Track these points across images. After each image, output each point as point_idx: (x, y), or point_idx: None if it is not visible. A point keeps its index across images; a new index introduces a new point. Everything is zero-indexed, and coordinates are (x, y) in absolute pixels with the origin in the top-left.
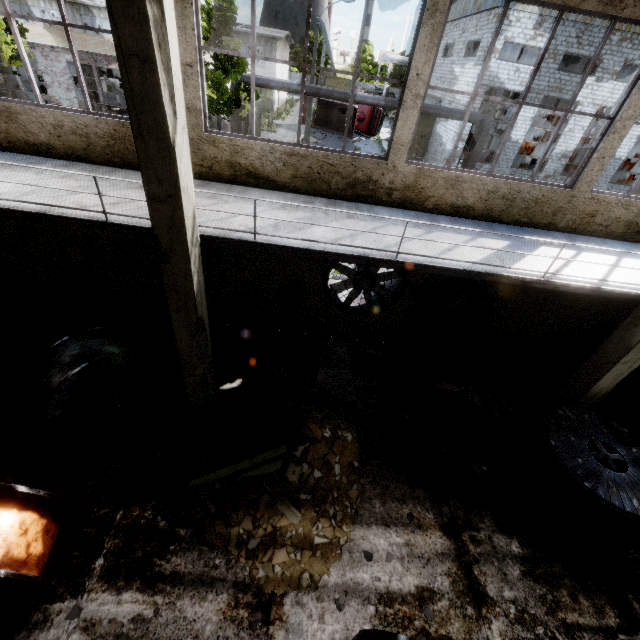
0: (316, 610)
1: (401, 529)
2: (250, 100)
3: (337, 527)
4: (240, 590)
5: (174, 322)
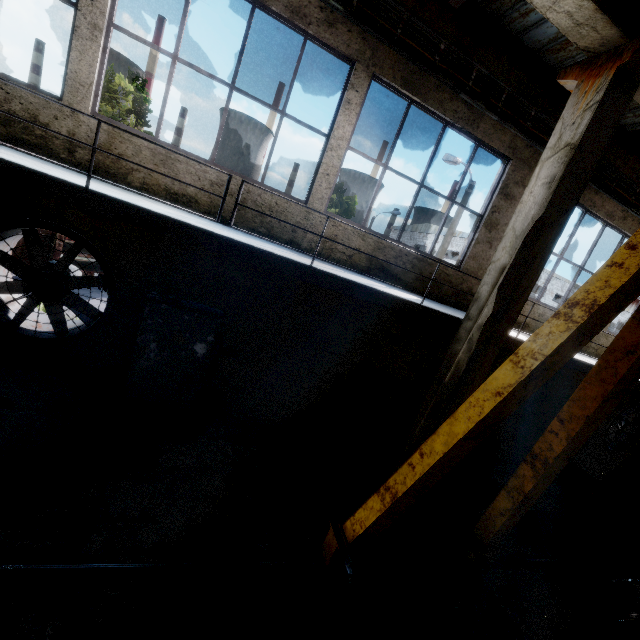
0: None
1: None
2: None
3: None
4: None
5: None
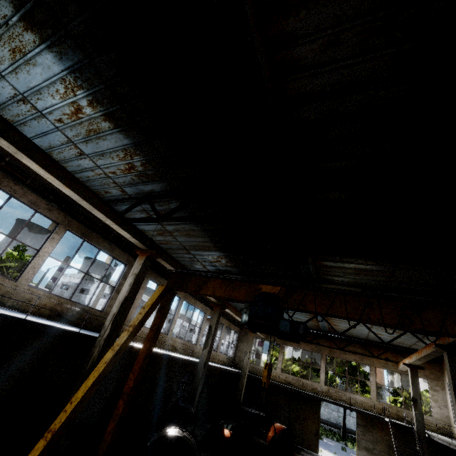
0: None
1: None
2: None
3: None
4: None
5: (198, 390)
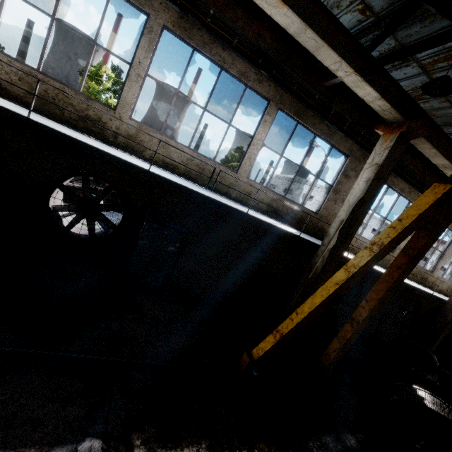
0: None
1: None
2: None
3: None
4: None
5: (441, 335)
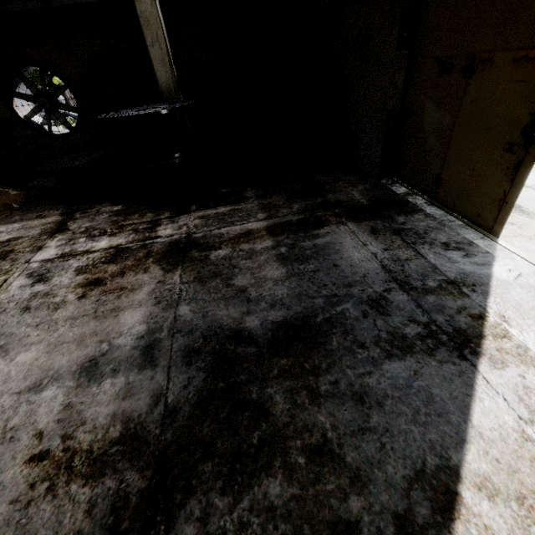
0: None
1: (25, 222)
2: None
3: None
4: None
5: None
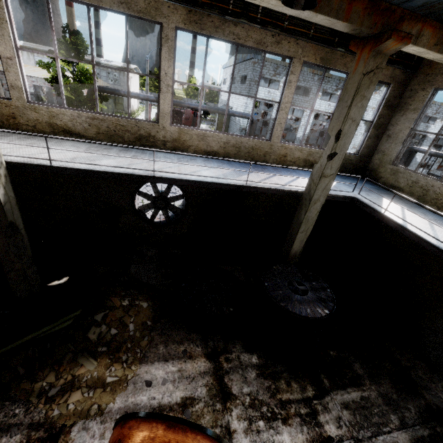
0: (99, 430)
1: (176, 361)
2: (101, 101)
3: (127, 368)
4: (34, 429)
5: None
